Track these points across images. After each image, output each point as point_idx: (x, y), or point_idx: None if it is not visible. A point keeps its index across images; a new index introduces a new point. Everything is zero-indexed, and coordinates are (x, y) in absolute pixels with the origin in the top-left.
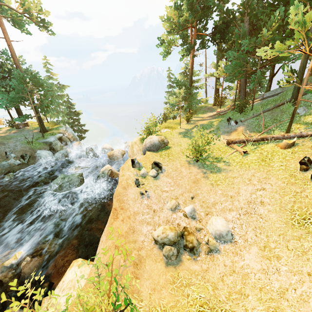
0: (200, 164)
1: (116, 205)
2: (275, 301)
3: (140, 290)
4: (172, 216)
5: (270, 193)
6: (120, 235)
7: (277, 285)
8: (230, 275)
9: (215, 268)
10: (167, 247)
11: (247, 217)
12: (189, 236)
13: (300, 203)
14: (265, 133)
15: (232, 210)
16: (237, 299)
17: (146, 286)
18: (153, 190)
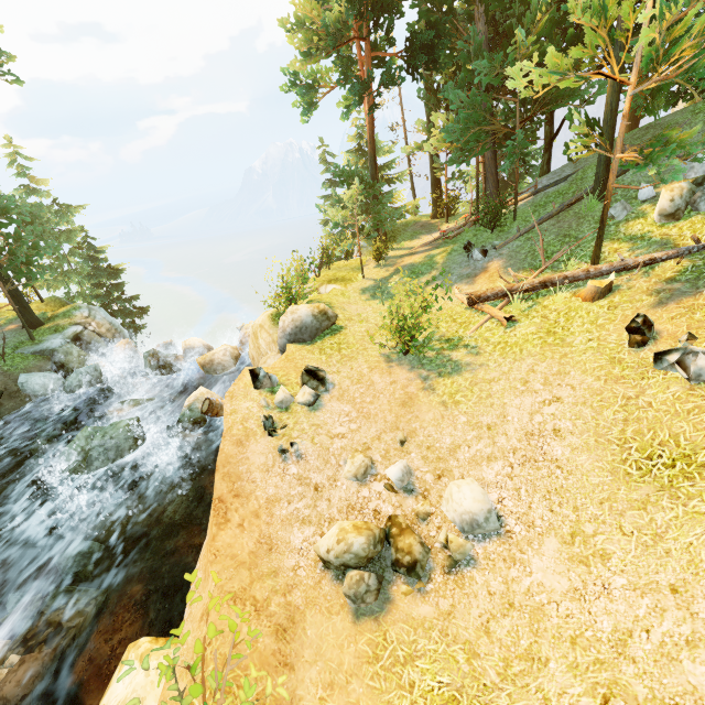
0: (414, 359)
1: (223, 490)
2: (608, 667)
3: (296, 696)
4: (359, 494)
5: (573, 407)
6: (237, 564)
7: (607, 625)
8: (504, 616)
9: (469, 604)
10: (353, 576)
11: (528, 471)
12: (402, 537)
13: (637, 422)
14: (549, 270)
15: (494, 458)
16: (524, 673)
17: (312, 682)
18: (309, 437)
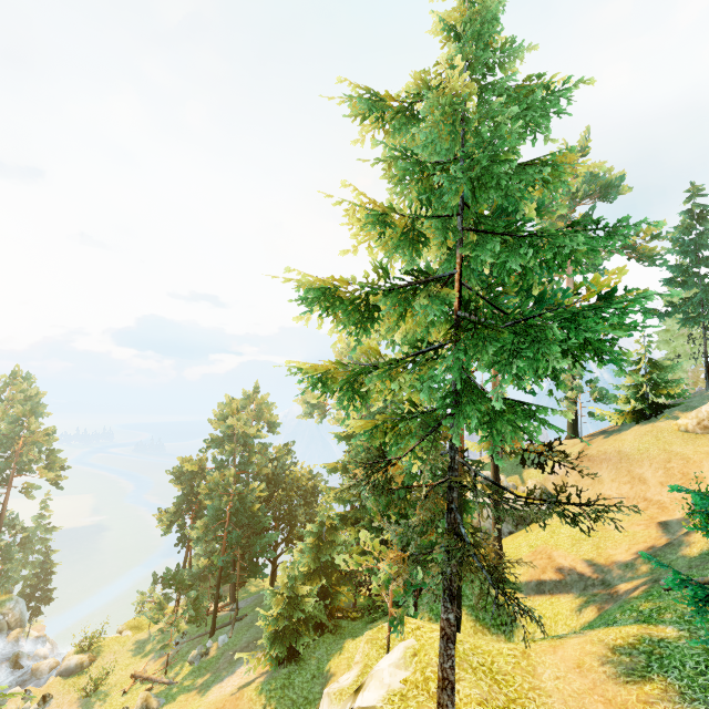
0: (87, 701)
1: None
2: None
3: None
4: None
5: None
6: None
7: None
8: None
9: None
10: None
11: None
12: None
13: None
14: (164, 669)
15: None
16: None
17: None
18: None
